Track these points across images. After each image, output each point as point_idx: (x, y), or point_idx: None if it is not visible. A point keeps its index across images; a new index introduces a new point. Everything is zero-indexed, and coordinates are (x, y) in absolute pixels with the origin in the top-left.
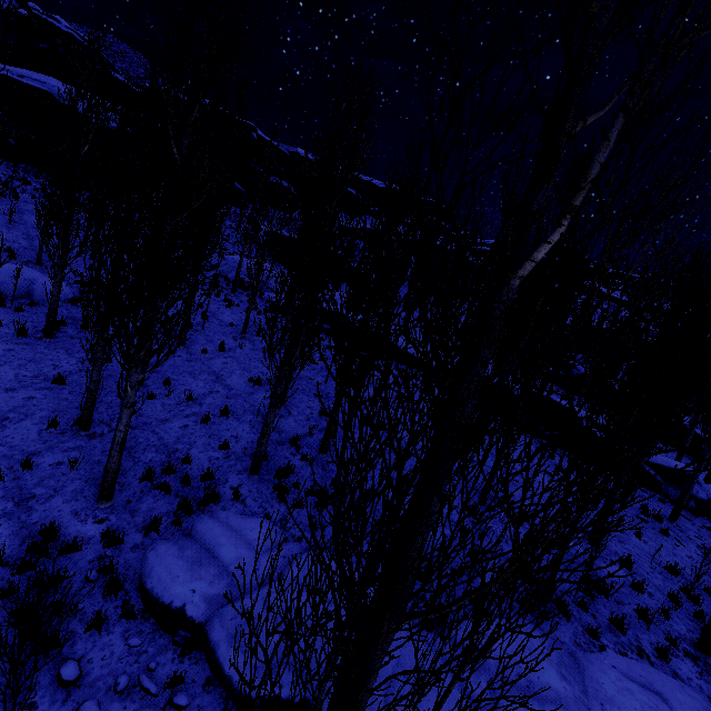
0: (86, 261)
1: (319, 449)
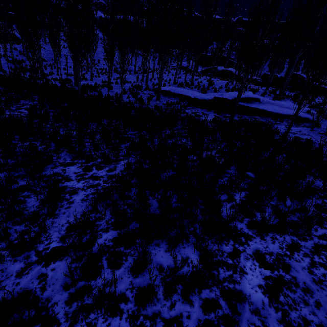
0: (140, 65)
1: (190, 81)
